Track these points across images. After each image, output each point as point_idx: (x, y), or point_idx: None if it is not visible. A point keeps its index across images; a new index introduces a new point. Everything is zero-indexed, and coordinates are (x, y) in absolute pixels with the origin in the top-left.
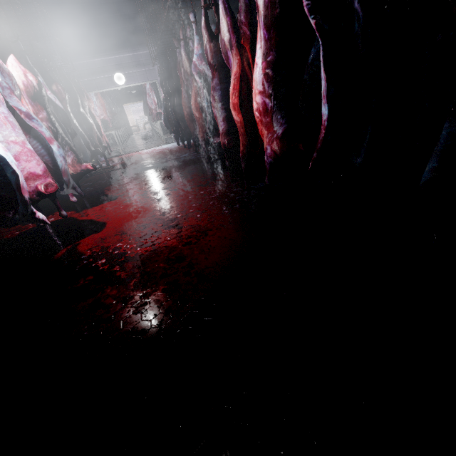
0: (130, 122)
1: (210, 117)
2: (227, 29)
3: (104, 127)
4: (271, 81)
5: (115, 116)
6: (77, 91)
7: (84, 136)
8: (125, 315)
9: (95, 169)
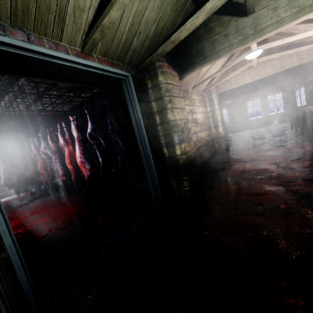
0: None
1: (51, 171)
2: (62, 141)
3: None
4: (83, 154)
5: None
6: None
7: None
8: (38, 238)
9: None
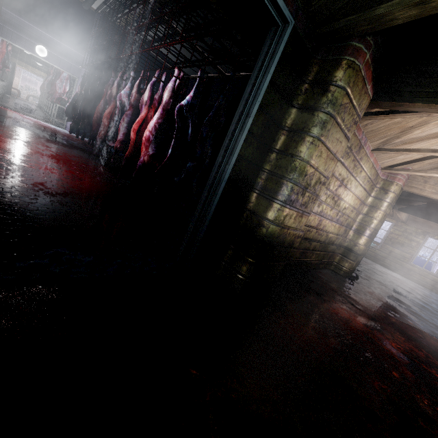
0: (13, 82)
1: (114, 128)
2: (147, 96)
3: None
4: (156, 130)
5: (5, 68)
6: None
7: None
8: (14, 180)
9: None
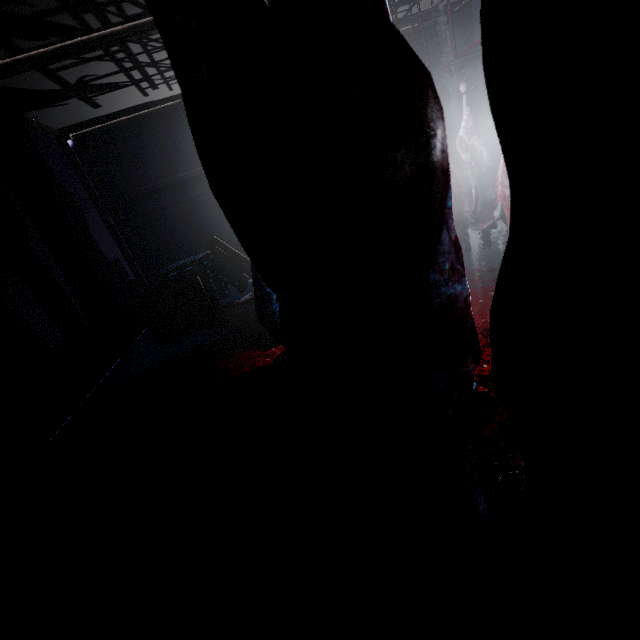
0: None
1: (478, 199)
2: None
3: None
4: None
5: None
6: None
7: None
8: None
9: None
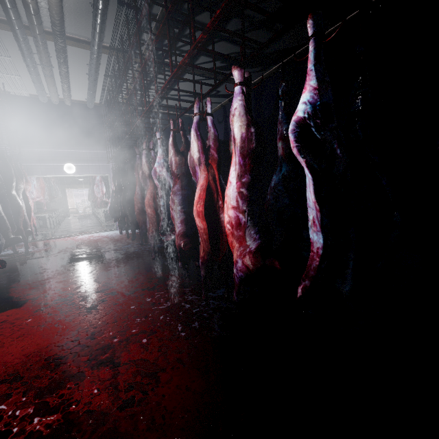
0: (70, 204)
1: (165, 215)
2: (198, 150)
3: (37, 206)
4: (246, 199)
5: (54, 198)
6: (15, 173)
7: (5, 221)
8: None
9: (4, 265)
